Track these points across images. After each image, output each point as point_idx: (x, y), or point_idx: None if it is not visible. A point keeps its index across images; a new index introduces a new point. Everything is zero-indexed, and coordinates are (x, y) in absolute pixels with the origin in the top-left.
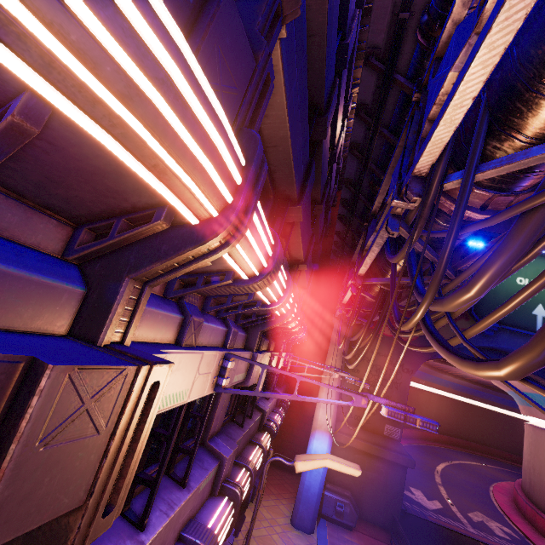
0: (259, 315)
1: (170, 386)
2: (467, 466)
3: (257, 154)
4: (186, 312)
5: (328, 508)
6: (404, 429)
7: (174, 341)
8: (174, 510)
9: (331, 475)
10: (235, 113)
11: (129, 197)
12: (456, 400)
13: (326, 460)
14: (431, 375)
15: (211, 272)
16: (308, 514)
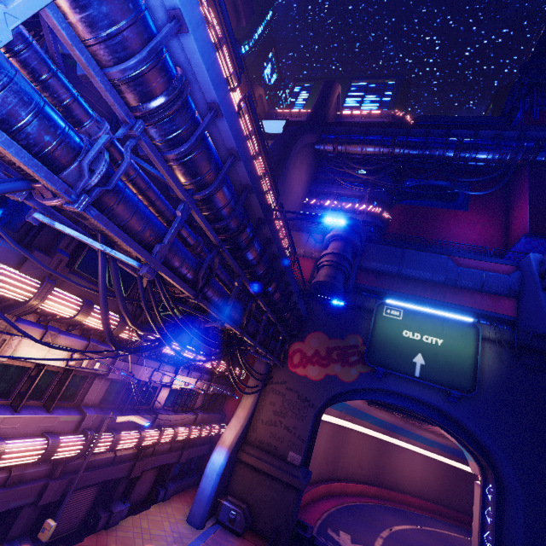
0: (123, 340)
1: (28, 351)
2: (440, 534)
3: (45, 284)
4: (48, 329)
5: (224, 515)
6: (381, 488)
7: (40, 339)
8: (36, 415)
9: (239, 493)
10: (41, 273)
11: (4, 296)
12: (445, 464)
13: (132, 416)
14: (411, 432)
15: (52, 314)
16: (199, 512)
